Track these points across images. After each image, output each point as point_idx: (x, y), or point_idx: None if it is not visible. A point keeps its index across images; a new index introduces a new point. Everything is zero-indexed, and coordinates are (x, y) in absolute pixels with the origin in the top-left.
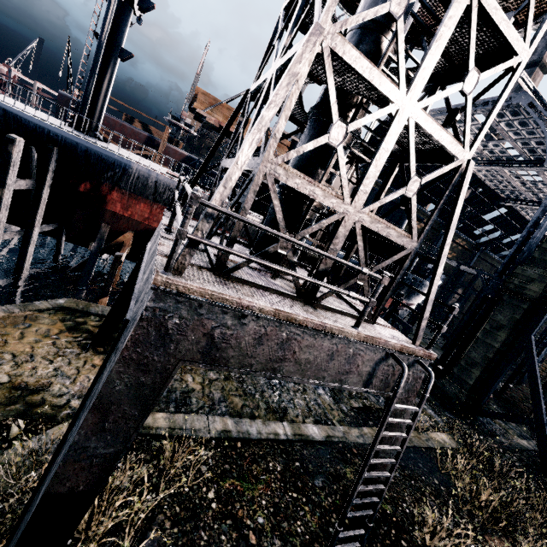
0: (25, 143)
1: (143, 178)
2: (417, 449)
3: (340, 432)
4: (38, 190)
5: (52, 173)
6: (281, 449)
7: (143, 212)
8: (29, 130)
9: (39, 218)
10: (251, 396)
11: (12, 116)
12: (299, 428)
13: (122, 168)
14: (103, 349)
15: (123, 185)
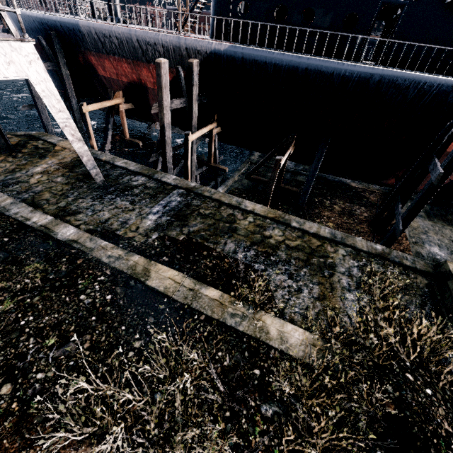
0: (48, 37)
1: (90, 33)
2: (190, 310)
3: (96, 244)
4: (60, 69)
5: (62, 54)
6: (15, 229)
7: (111, 69)
8: (42, 25)
9: (71, 91)
10: (65, 197)
11: (34, 19)
12: (56, 225)
13: (79, 31)
14: (16, 154)
15: (89, 47)
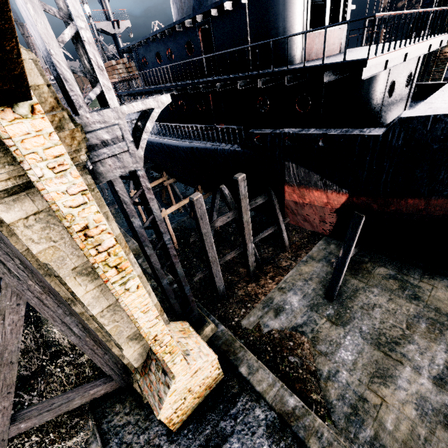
0: None
1: None
2: None
3: None
4: None
5: None
6: None
7: None
8: None
9: None
10: None
11: None
12: None
13: None
14: None
15: None
